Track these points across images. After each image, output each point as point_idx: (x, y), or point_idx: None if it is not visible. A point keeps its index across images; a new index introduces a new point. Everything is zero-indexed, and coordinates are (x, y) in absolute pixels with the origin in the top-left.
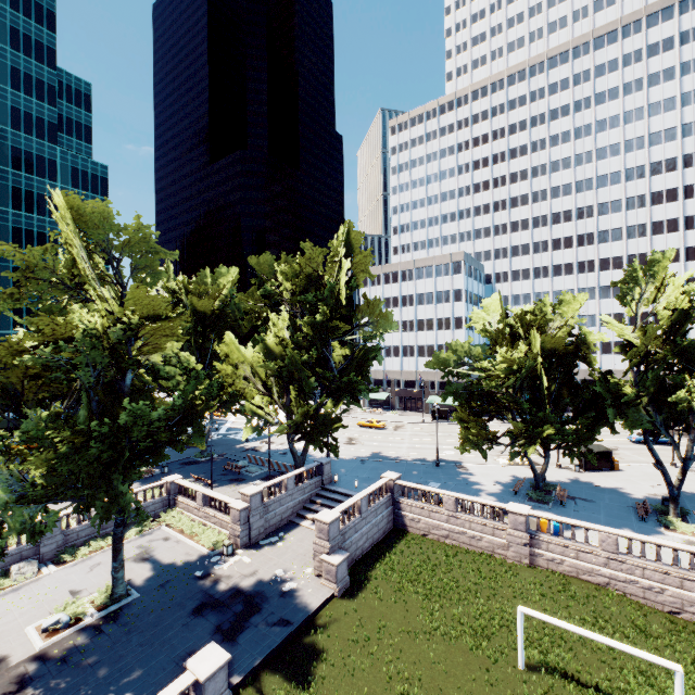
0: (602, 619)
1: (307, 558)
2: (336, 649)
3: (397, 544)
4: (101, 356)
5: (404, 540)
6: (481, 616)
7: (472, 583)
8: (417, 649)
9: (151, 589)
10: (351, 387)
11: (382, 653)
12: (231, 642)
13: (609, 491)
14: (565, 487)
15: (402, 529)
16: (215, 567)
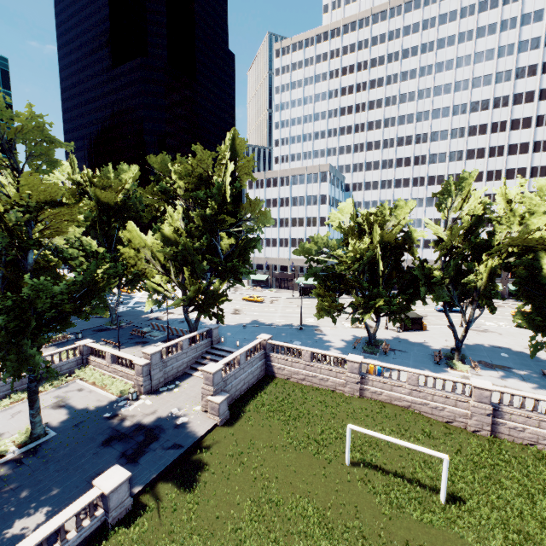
0: (403, 429)
1: (197, 399)
2: (216, 462)
3: (267, 386)
4: (0, 237)
5: (272, 383)
6: (323, 432)
7: (319, 411)
8: (276, 458)
9: (66, 428)
10: (234, 269)
11: (251, 462)
12: (134, 463)
13: (418, 344)
14: (389, 342)
15: (271, 375)
16: (122, 409)
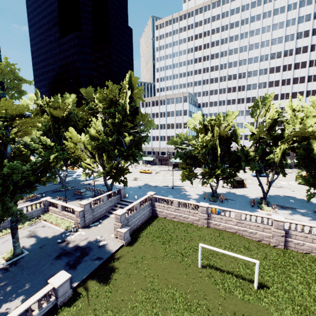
0: (232, 245)
1: (112, 230)
2: (122, 267)
3: (153, 222)
4: None
5: (156, 220)
6: (185, 248)
7: (183, 236)
8: (158, 264)
9: (35, 249)
10: (133, 154)
11: (143, 267)
12: (74, 269)
13: (241, 196)
14: (224, 195)
15: (155, 215)
16: (67, 237)
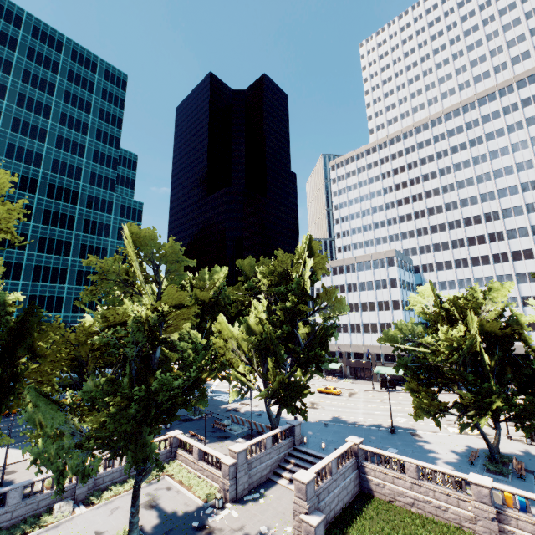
0: None
1: (286, 517)
2: None
3: (366, 509)
4: (142, 336)
5: (371, 505)
6: None
7: None
8: None
9: None
10: (316, 359)
11: None
12: None
13: None
14: (520, 459)
15: (368, 493)
16: (209, 519)
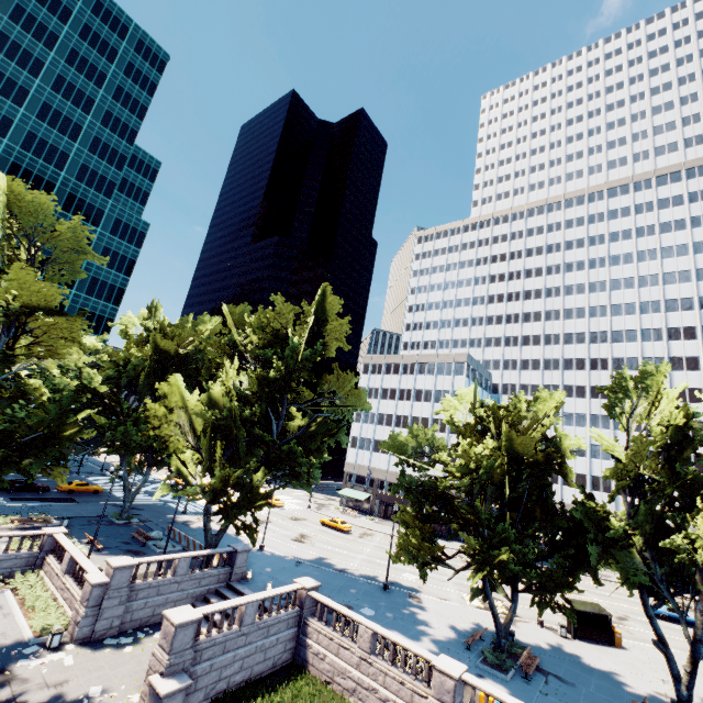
0: None
1: None
2: None
3: (284, 688)
4: None
5: (296, 683)
6: None
7: None
8: None
9: None
10: (288, 458)
11: None
12: None
13: (600, 674)
14: (540, 653)
15: (301, 666)
16: (20, 661)
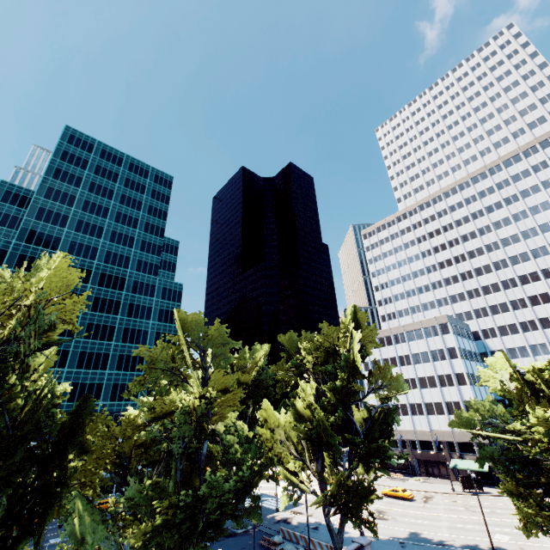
0: None
1: None
2: None
3: None
4: (189, 428)
5: None
6: None
7: None
8: None
9: None
10: (379, 451)
11: None
12: None
13: None
14: None
15: None
16: None
